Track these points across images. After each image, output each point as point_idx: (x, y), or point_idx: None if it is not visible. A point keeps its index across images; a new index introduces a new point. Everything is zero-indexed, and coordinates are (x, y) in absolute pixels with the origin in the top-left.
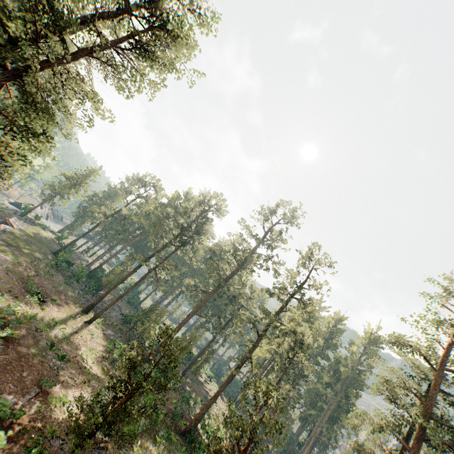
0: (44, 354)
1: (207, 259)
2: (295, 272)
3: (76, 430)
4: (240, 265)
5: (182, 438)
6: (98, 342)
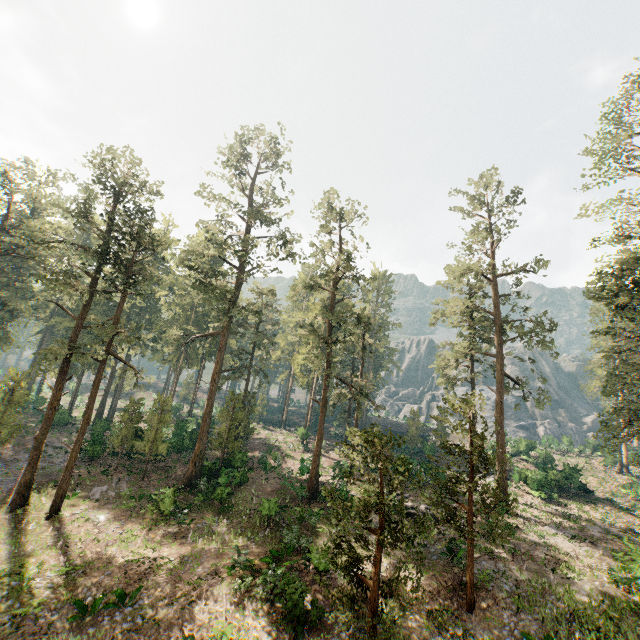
0: (96, 632)
1: (197, 286)
2: (328, 243)
3: (281, 634)
4: (239, 269)
5: (314, 502)
6: (111, 520)
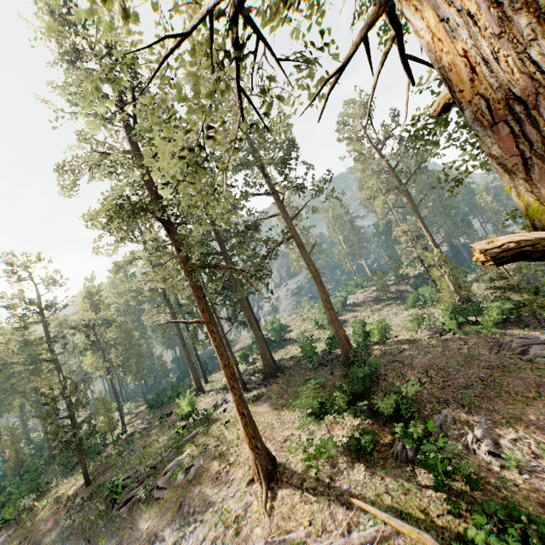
0: None
1: None
2: (18, 293)
3: None
4: None
5: None
6: None
